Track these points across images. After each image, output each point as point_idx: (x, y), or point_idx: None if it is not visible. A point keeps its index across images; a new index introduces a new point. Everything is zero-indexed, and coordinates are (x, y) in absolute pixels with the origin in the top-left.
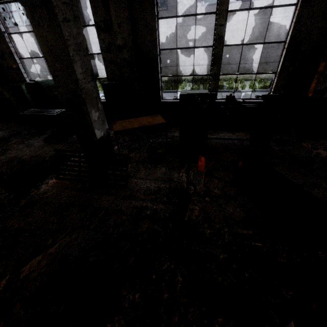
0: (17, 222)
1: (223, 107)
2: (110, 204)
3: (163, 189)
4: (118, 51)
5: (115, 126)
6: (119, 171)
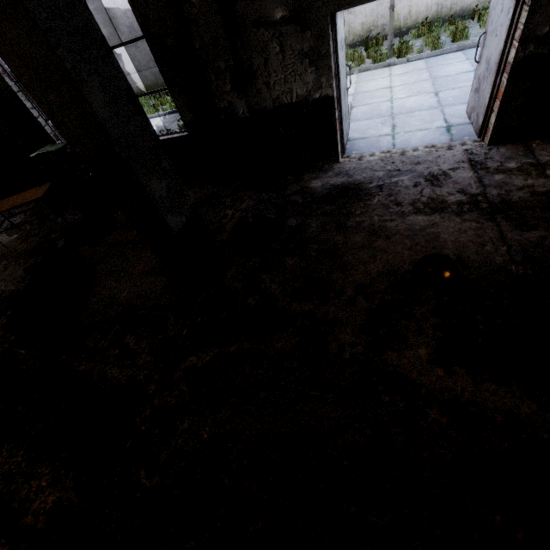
0: None
1: (82, 167)
2: None
3: (6, 292)
4: None
5: None
6: None
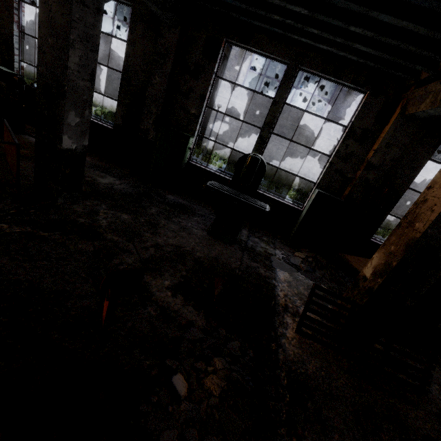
0: (317, 437)
1: None
2: (435, 433)
3: None
4: (364, 168)
5: (357, 267)
6: (422, 365)
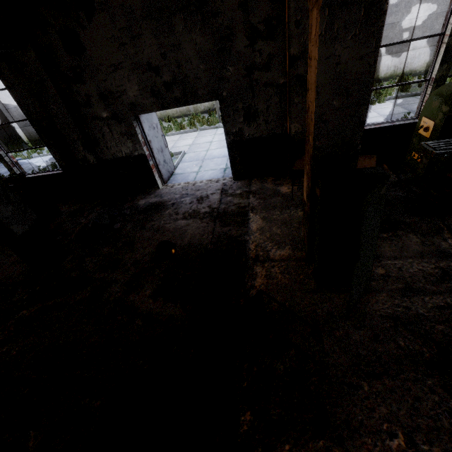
0: None
1: None
2: None
3: None
4: None
5: None
6: None
